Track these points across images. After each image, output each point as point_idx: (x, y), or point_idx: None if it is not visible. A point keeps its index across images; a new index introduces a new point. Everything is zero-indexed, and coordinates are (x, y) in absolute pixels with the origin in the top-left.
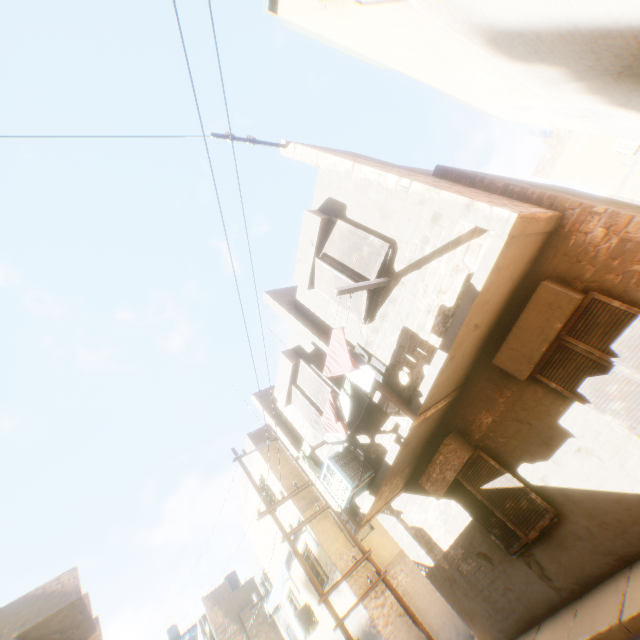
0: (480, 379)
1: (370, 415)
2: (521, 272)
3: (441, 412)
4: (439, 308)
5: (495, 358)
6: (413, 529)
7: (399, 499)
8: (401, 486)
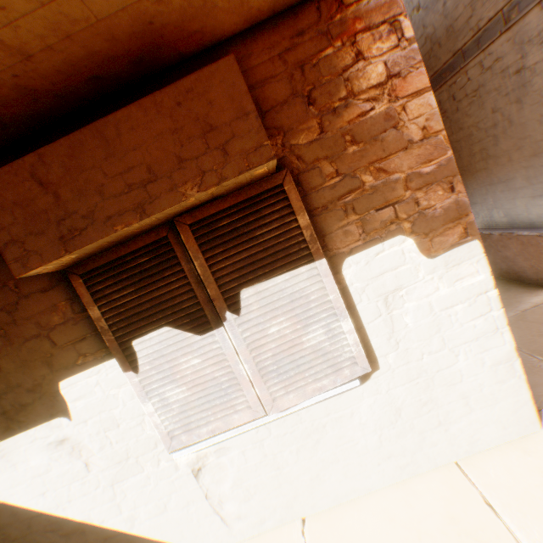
0: None
1: None
2: (211, 0)
3: None
4: None
5: None
6: None
7: None
8: None
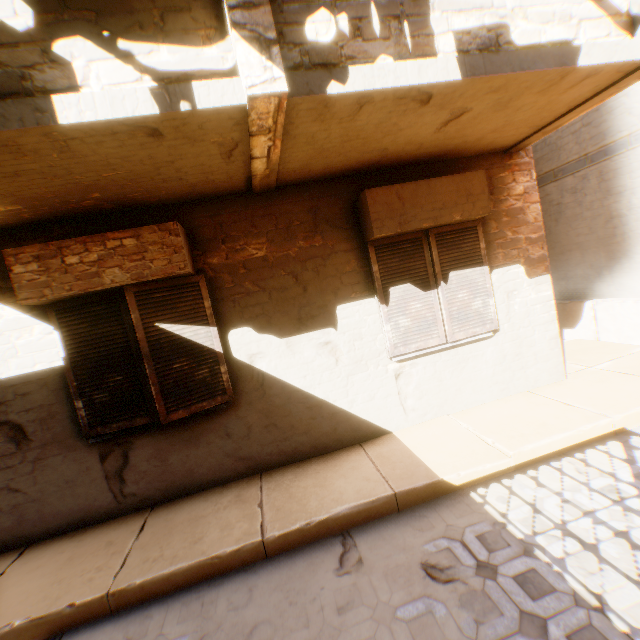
0: (303, 202)
1: None
2: (477, 146)
3: (218, 183)
4: (500, 24)
5: (374, 190)
6: None
7: None
8: None
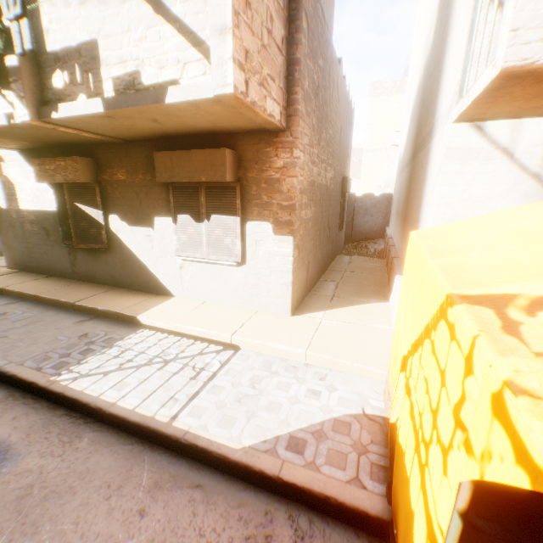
0: (143, 152)
1: (2, 67)
2: (228, 128)
3: (92, 139)
4: (136, 71)
5: (158, 153)
6: (7, 179)
7: (11, 152)
8: (16, 147)
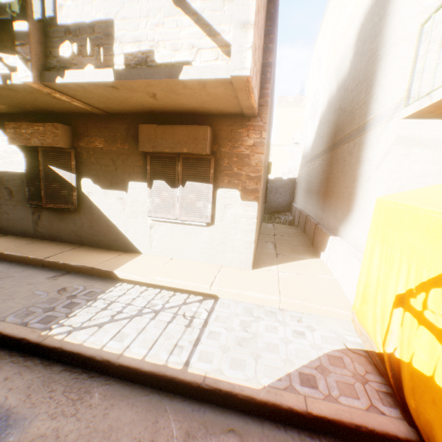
0: (124, 124)
1: (2, 32)
2: (211, 110)
3: (76, 109)
4: (149, 50)
5: (143, 125)
6: None
7: None
8: None
